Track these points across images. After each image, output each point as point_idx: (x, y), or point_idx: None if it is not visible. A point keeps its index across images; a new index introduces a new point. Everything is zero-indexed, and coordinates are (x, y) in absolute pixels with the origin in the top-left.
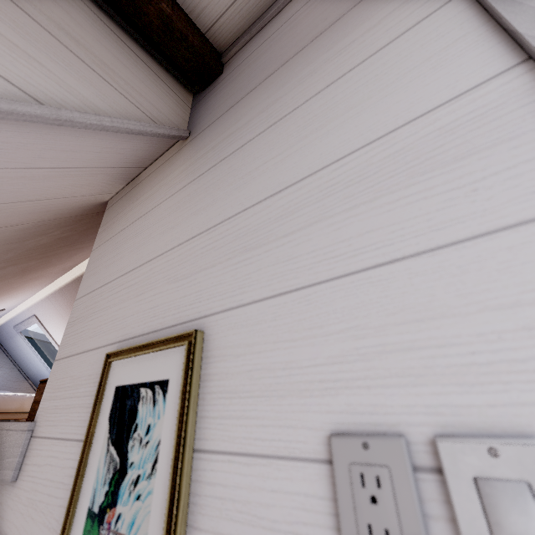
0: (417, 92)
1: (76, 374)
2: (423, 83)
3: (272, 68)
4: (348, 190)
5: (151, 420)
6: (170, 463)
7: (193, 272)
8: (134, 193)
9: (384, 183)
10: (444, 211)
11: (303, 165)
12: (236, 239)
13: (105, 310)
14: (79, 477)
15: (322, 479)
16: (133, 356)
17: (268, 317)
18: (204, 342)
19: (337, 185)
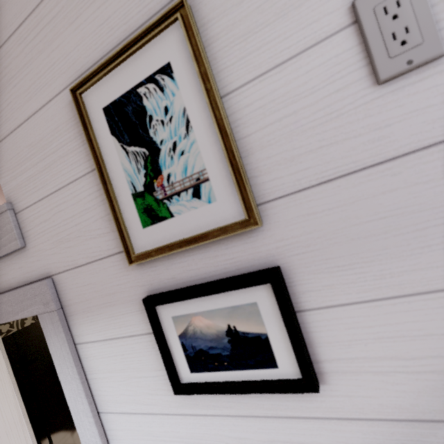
0: None
1: (34, 140)
2: None
3: None
4: None
5: (166, 102)
6: (205, 113)
7: None
8: None
9: None
10: None
11: None
12: None
13: (29, 65)
14: (109, 184)
15: (348, 38)
16: (109, 71)
17: None
18: (194, 14)
19: None
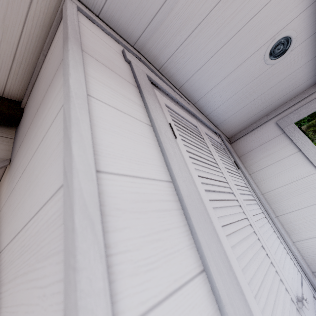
0: (48, 179)
1: None
2: (50, 172)
3: (30, 122)
4: (24, 255)
5: None
6: None
7: None
8: None
9: (31, 259)
10: (36, 307)
11: (21, 219)
12: (2, 270)
13: None
14: None
15: None
16: None
17: None
18: None
19: (23, 248)
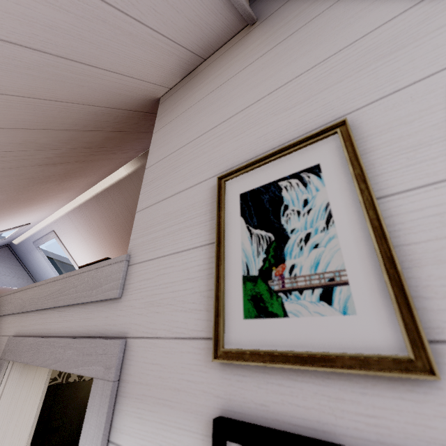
0: None
1: (172, 210)
2: None
3: None
4: None
5: (307, 195)
6: (353, 211)
7: (310, 95)
8: (194, 81)
9: None
10: None
11: None
12: (364, 55)
13: (193, 160)
14: (222, 259)
15: None
16: (257, 167)
17: (444, 83)
18: (352, 130)
19: None
